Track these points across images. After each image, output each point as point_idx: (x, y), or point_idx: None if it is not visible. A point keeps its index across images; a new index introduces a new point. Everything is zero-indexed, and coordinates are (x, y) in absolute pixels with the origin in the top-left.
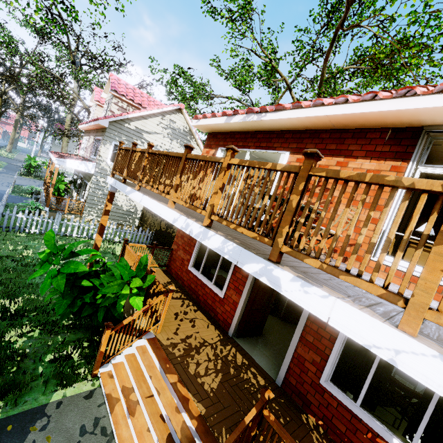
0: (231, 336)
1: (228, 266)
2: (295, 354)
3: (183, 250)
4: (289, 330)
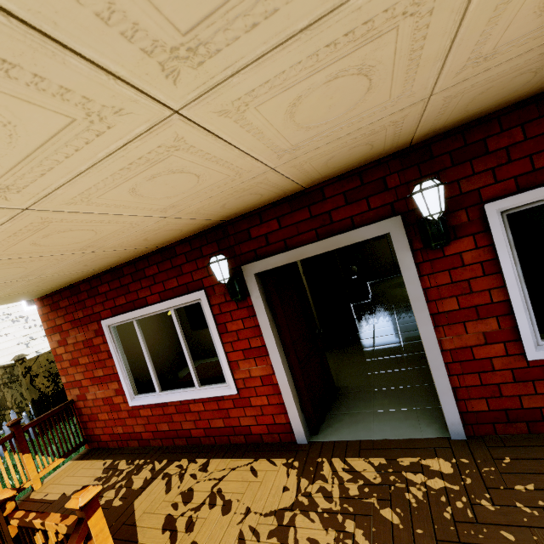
0: (306, 441)
1: (200, 350)
2: (445, 357)
3: (95, 383)
4: (351, 351)
